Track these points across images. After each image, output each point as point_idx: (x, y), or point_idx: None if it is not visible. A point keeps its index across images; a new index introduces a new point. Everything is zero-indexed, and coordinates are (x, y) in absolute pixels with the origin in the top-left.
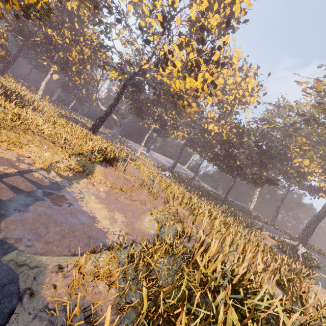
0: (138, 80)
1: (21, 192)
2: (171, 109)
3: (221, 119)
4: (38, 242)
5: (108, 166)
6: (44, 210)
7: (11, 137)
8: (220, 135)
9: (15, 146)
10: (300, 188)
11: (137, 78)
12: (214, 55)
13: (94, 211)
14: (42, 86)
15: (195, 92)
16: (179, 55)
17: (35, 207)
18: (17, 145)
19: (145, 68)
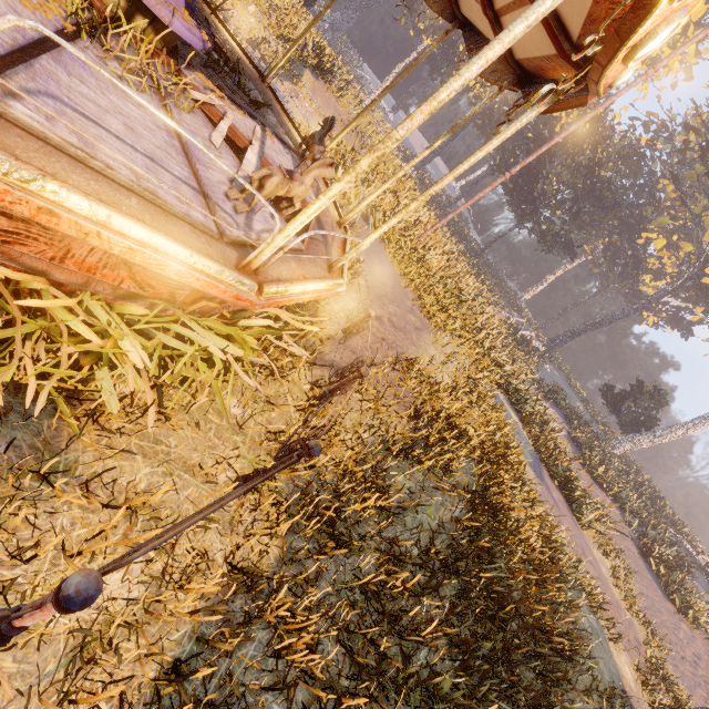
0: None
1: None
2: None
3: None
4: None
5: (320, 80)
6: None
7: None
8: (550, 126)
9: None
10: (623, 294)
11: None
12: None
13: (298, 120)
14: None
15: None
16: None
17: None
18: None
19: None
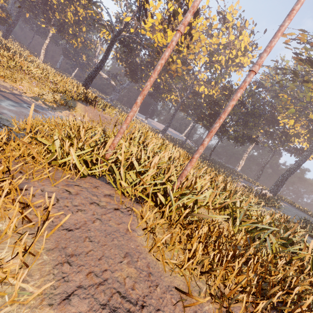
0: (124, 36)
1: (10, 100)
2: (164, 72)
3: (212, 81)
4: (17, 119)
5: (89, 106)
6: (26, 112)
7: (7, 73)
8: (211, 98)
9: (10, 81)
10: (286, 150)
11: (123, 34)
12: (189, 3)
13: None
14: (43, 50)
15: (176, 46)
16: (158, 6)
17: (20, 108)
18: (12, 80)
19: (127, 21)
